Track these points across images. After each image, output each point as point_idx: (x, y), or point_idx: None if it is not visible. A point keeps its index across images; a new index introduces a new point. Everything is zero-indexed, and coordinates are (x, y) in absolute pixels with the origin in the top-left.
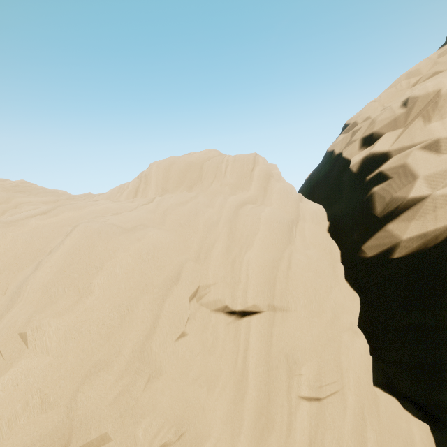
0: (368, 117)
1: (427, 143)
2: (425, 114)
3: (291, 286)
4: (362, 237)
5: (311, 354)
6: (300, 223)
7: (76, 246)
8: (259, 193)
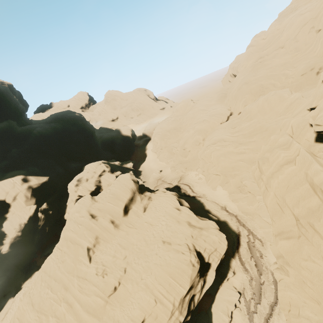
0: None
1: None
2: None
3: None
4: None
5: None
6: None
7: (291, 21)
8: None
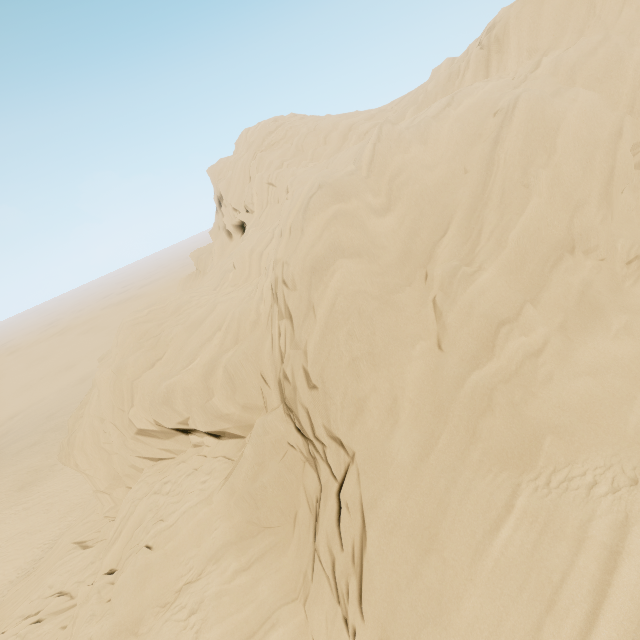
0: None
1: None
2: None
3: None
4: None
5: None
6: None
7: (530, 113)
8: None
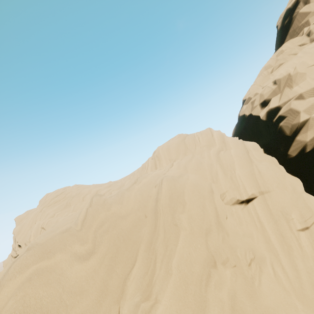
0: (256, 93)
1: (296, 97)
2: (288, 85)
3: (265, 179)
4: (286, 148)
5: (292, 207)
6: (250, 152)
7: (169, 186)
8: (221, 145)
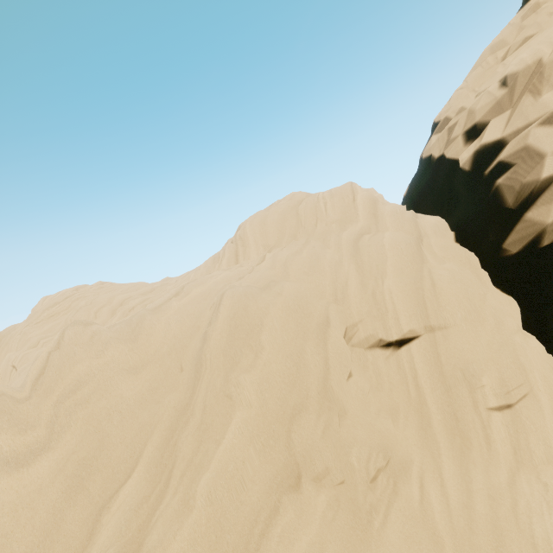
0: (462, 108)
1: (544, 118)
2: (532, 88)
3: (443, 302)
4: (500, 236)
5: (486, 363)
6: (425, 240)
7: (233, 310)
8: (369, 221)
